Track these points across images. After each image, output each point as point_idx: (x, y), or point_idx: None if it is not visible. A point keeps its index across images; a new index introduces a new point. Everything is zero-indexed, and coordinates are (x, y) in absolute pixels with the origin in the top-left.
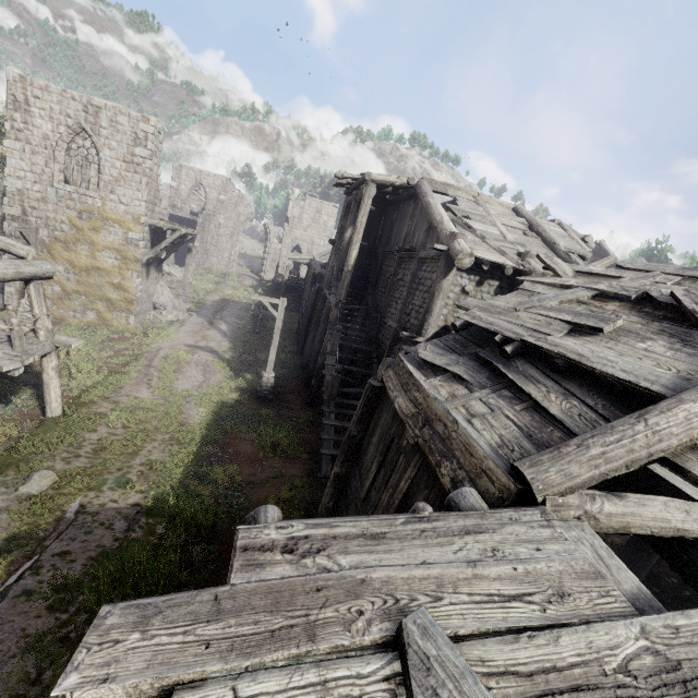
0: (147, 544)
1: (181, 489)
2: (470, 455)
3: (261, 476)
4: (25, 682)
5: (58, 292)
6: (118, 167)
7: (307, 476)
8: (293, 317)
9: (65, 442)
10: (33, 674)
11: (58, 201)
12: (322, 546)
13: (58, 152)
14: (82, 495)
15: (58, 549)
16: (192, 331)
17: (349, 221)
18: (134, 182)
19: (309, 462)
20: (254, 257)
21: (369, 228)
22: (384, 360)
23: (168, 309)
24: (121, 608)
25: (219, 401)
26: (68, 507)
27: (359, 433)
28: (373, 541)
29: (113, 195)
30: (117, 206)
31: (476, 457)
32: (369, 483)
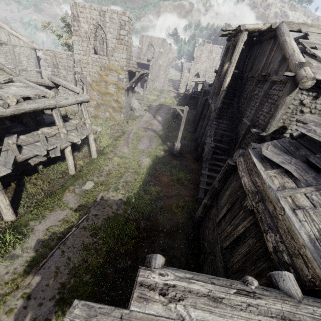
0: (124, 217)
1: (137, 195)
2: (291, 237)
3: (170, 193)
4: (83, 260)
5: (95, 104)
6: (114, 42)
7: (191, 196)
8: (192, 113)
9: (97, 169)
10: (85, 258)
11: (92, 63)
12: (181, 297)
13: (91, 39)
14: (102, 192)
15: (94, 212)
16: (146, 120)
17: (227, 59)
18: (121, 49)
19: (193, 190)
20: (176, 81)
21: (239, 61)
22: (238, 150)
23: (136, 110)
24: (81, 304)
25: (155, 156)
26: (97, 196)
27: (219, 187)
28: (213, 303)
29: (113, 57)
30: (114, 63)
31: (295, 241)
32: (221, 216)
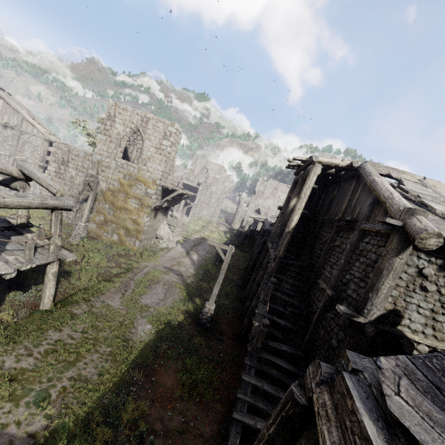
0: None
1: (82, 425)
2: None
3: (167, 424)
4: None
5: (102, 220)
6: (151, 151)
7: (212, 440)
8: (246, 257)
9: (31, 337)
10: None
11: (115, 168)
12: None
13: (122, 141)
14: None
15: None
16: (173, 256)
17: (295, 193)
18: (158, 160)
19: (220, 418)
20: (231, 214)
21: (311, 201)
22: (317, 364)
23: (164, 239)
24: None
25: (166, 321)
26: None
27: None
28: None
29: (145, 167)
30: (145, 173)
31: None
32: None
